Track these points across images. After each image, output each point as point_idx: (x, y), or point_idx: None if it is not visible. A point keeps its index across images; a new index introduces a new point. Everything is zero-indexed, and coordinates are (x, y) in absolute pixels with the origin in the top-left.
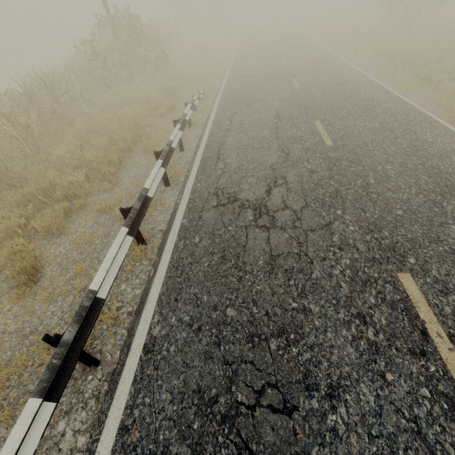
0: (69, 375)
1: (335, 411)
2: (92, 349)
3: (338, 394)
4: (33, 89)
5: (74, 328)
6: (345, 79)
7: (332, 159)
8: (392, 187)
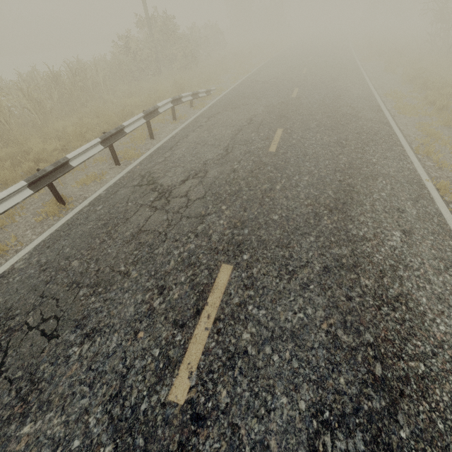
0: None
1: (81, 346)
2: None
3: (94, 335)
4: (58, 72)
5: None
6: (346, 94)
7: (261, 163)
8: (290, 195)
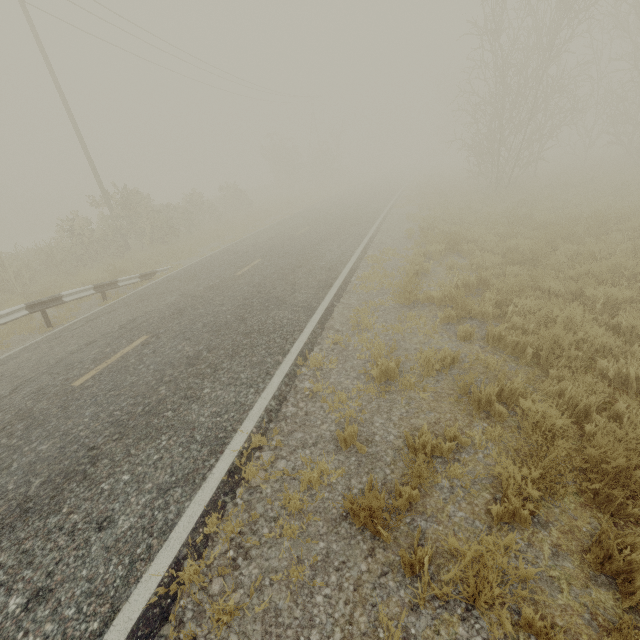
0: None
1: None
2: None
3: None
4: None
5: None
6: (313, 262)
7: (23, 415)
8: None
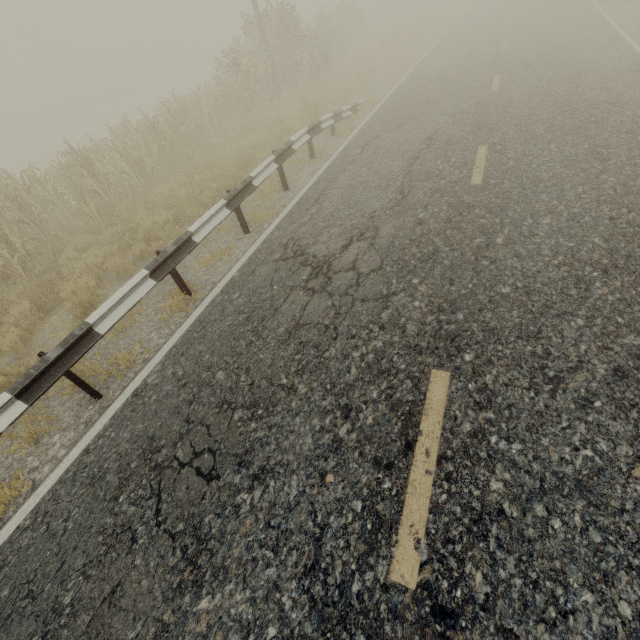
0: (46, 388)
1: (251, 492)
2: (104, 385)
3: (265, 478)
4: (156, 118)
5: (58, 350)
6: (591, 68)
7: (462, 205)
8: (524, 252)
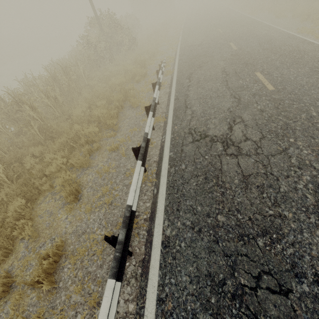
0: (124, 263)
1: None
2: None
3: None
4: (55, 72)
5: (124, 232)
6: (272, 38)
7: (276, 100)
8: None
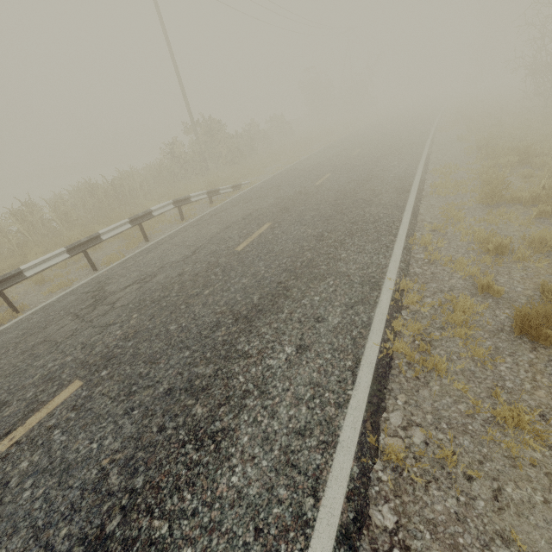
0: None
1: None
2: None
3: None
4: (94, 184)
5: None
6: (381, 175)
7: (214, 264)
8: (211, 301)
